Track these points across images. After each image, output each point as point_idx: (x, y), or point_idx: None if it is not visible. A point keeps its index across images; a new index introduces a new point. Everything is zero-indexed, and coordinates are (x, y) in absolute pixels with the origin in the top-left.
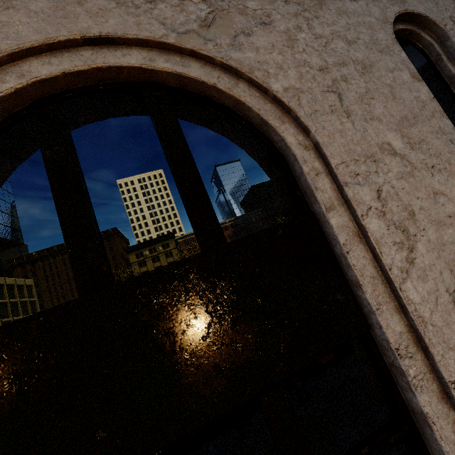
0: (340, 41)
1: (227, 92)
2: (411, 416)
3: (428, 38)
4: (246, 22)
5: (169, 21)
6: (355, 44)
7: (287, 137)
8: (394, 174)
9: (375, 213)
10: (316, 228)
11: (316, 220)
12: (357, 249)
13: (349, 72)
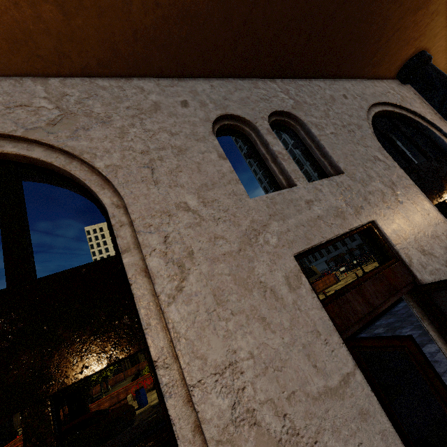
0: (165, 133)
1: (61, 167)
2: (171, 423)
3: (248, 130)
4: (89, 121)
5: (22, 121)
6: (177, 135)
7: (103, 199)
8: (183, 224)
9: (158, 253)
10: (120, 266)
11: (122, 260)
12: (141, 282)
13: (166, 154)
